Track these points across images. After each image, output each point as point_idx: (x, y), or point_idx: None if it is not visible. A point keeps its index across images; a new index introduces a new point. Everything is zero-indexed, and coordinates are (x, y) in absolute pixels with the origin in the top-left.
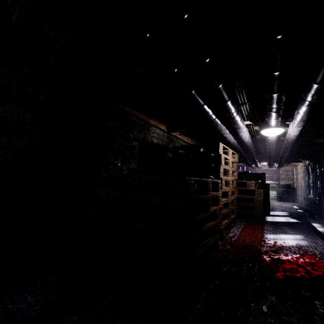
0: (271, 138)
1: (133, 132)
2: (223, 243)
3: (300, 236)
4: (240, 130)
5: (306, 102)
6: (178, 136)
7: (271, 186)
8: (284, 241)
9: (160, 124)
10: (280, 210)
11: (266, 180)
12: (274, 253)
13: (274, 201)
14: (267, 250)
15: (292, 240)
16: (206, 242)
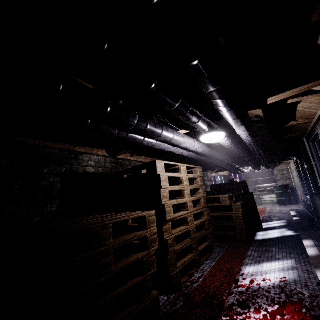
0: (224, 144)
1: (49, 166)
2: (175, 298)
3: (291, 261)
4: (176, 142)
5: (207, 93)
6: (130, 158)
7: (269, 189)
8: (265, 277)
9: (95, 150)
10: (278, 219)
11: (262, 184)
12: (241, 309)
13: (275, 205)
14: (234, 302)
15: (278, 272)
16: (123, 317)
